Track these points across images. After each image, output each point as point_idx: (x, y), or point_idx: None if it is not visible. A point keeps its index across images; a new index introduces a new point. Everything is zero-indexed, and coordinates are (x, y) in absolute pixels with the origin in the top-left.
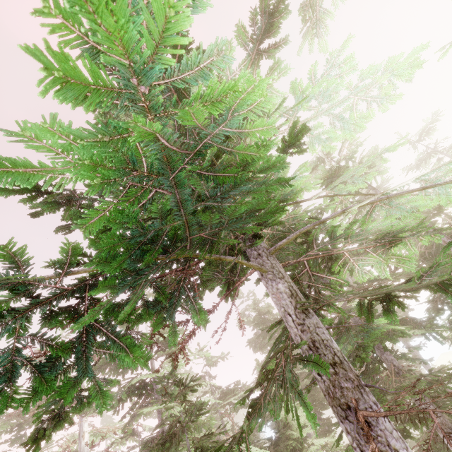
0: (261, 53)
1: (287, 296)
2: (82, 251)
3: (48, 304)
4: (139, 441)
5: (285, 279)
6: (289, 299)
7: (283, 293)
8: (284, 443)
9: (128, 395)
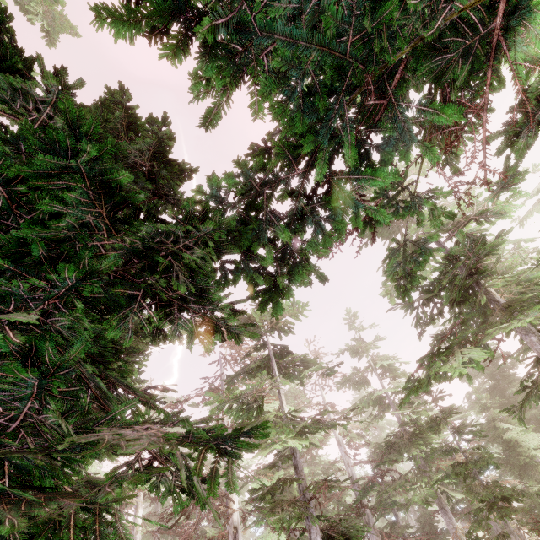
0: (502, 189)
1: (538, 343)
2: (467, 336)
3: (453, 351)
4: (368, 441)
5: (535, 334)
6: (539, 345)
7: (535, 342)
8: (516, 457)
9: (370, 404)
